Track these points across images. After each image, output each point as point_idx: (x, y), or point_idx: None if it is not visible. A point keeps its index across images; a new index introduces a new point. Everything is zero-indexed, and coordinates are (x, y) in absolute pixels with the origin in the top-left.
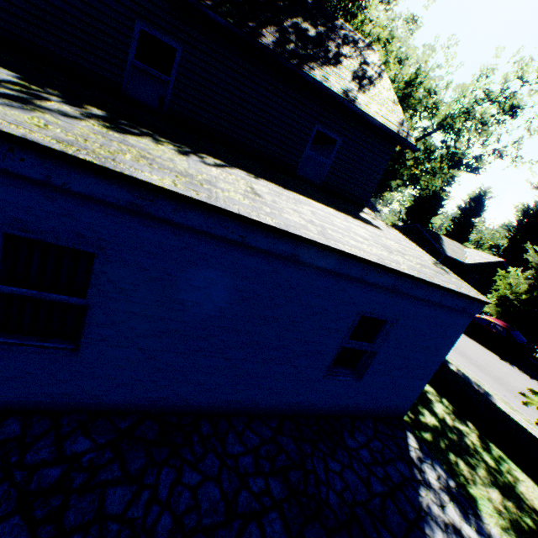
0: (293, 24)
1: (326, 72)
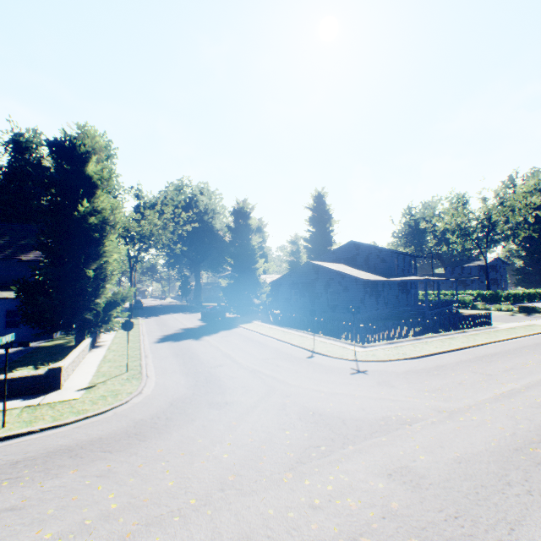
0: (22, 244)
1: (30, 254)
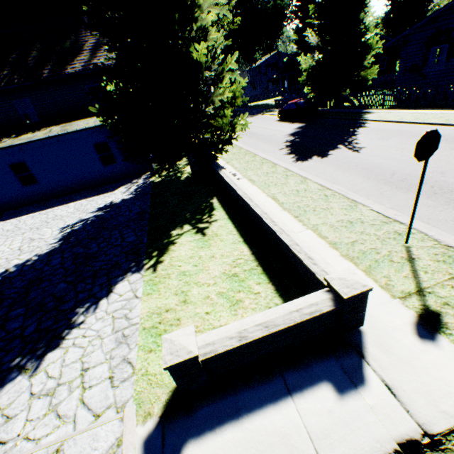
0: (57, 52)
1: (74, 64)
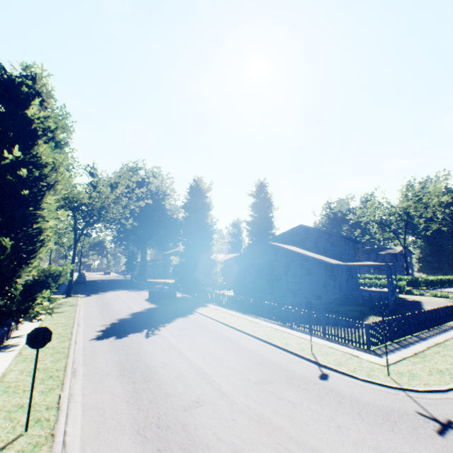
0: None
1: None
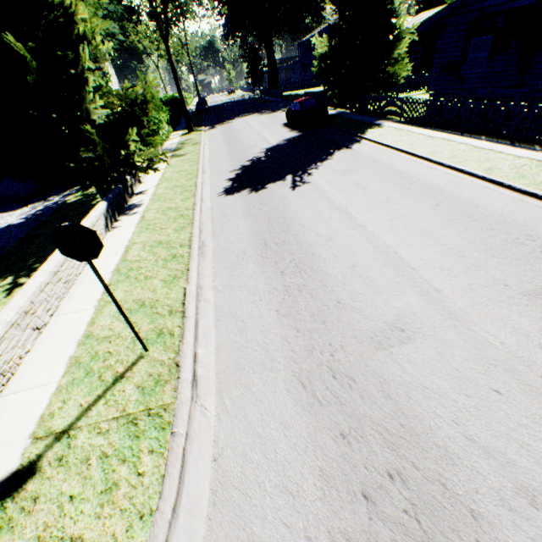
0: None
1: None
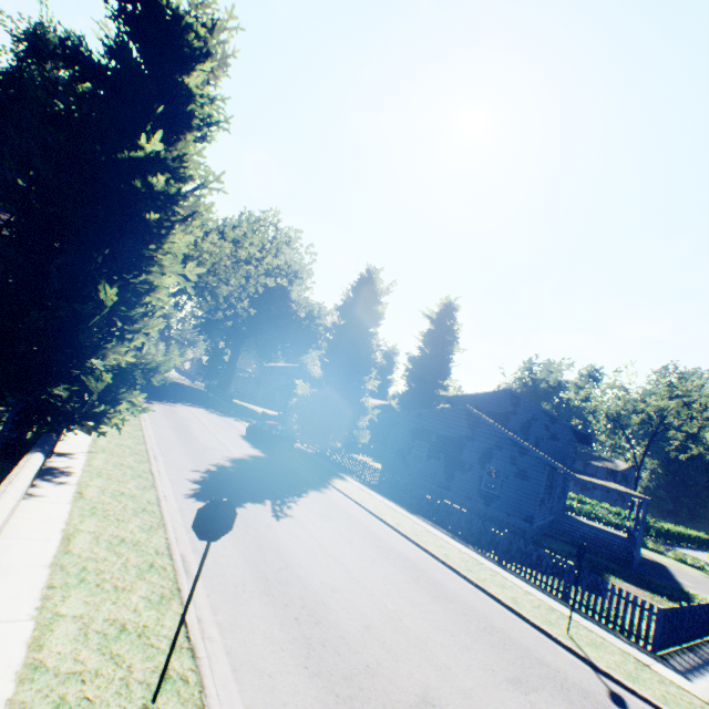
0: None
1: None
